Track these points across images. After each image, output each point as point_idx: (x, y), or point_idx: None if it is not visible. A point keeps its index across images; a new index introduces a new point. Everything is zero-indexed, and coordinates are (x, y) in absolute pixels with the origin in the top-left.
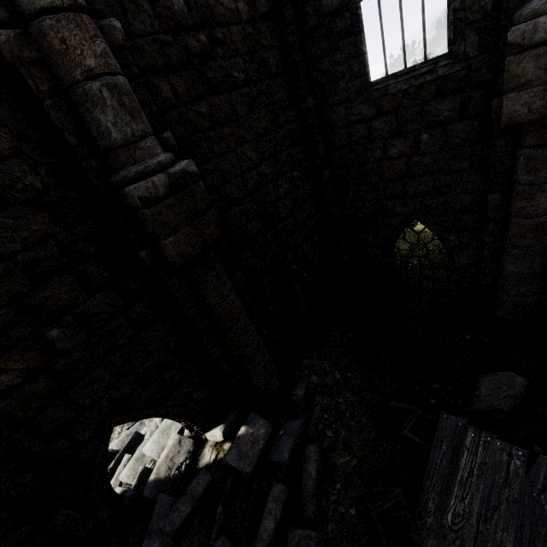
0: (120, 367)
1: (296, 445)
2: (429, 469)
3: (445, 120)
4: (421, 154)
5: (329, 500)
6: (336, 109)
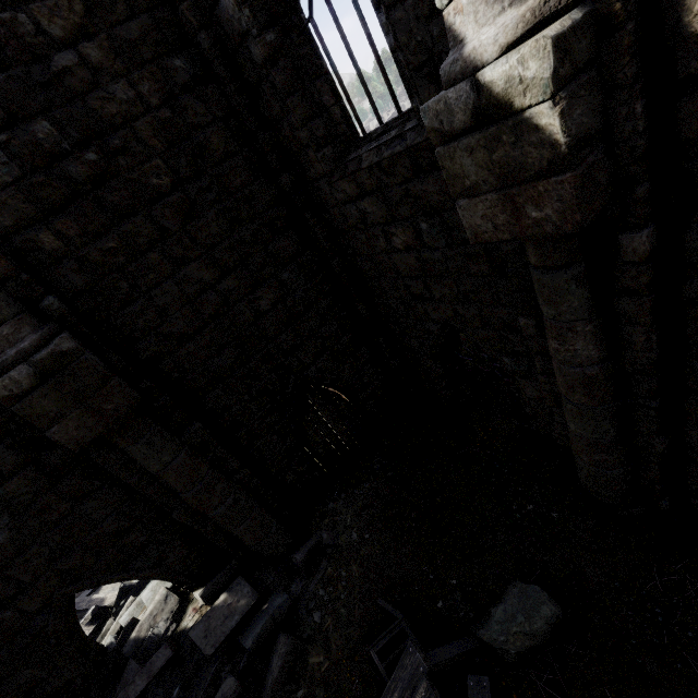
0: (61, 540)
1: (270, 629)
2: None
3: (439, 206)
4: (429, 248)
5: None
6: (319, 185)
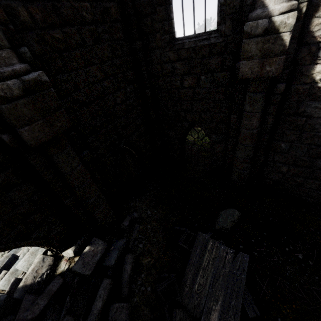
0: None
1: (120, 255)
2: (189, 262)
3: (213, 70)
4: (201, 87)
5: (137, 284)
6: (154, 52)
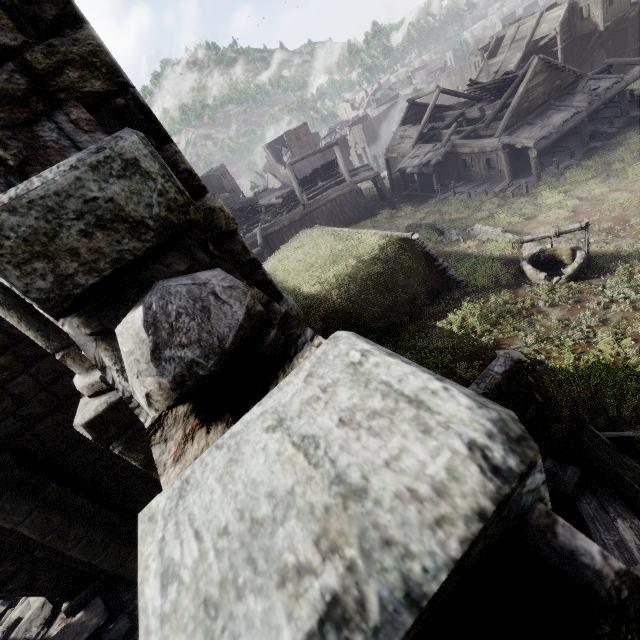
0: None
1: None
2: None
3: None
4: None
5: None
6: None
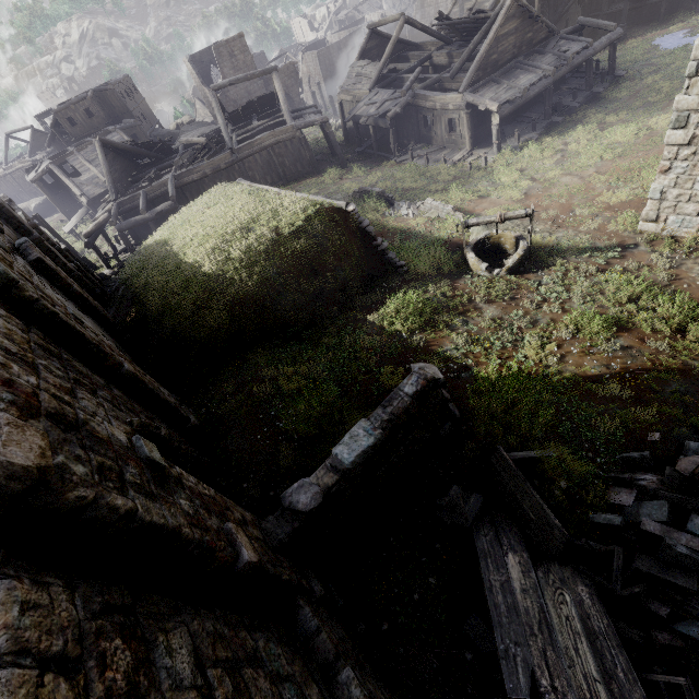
0: None
1: None
2: None
3: None
4: None
5: None
6: None
